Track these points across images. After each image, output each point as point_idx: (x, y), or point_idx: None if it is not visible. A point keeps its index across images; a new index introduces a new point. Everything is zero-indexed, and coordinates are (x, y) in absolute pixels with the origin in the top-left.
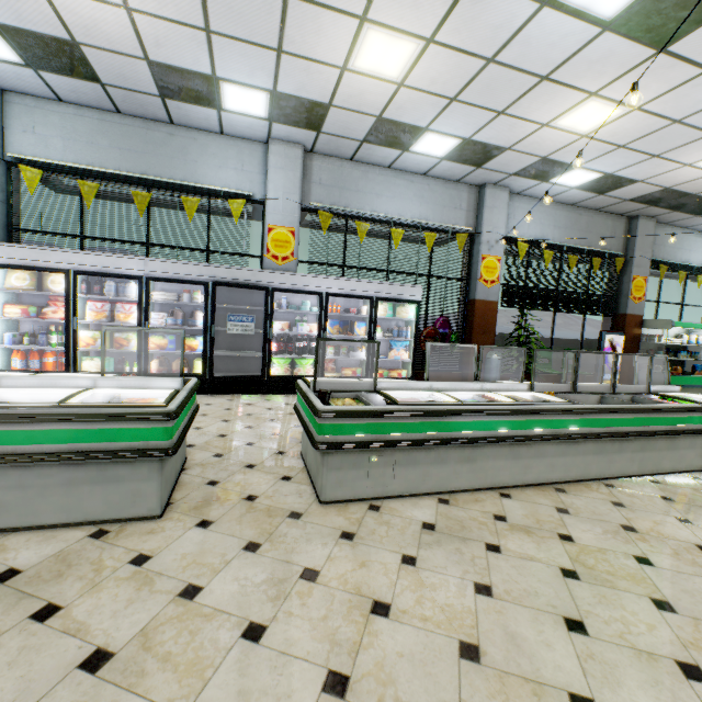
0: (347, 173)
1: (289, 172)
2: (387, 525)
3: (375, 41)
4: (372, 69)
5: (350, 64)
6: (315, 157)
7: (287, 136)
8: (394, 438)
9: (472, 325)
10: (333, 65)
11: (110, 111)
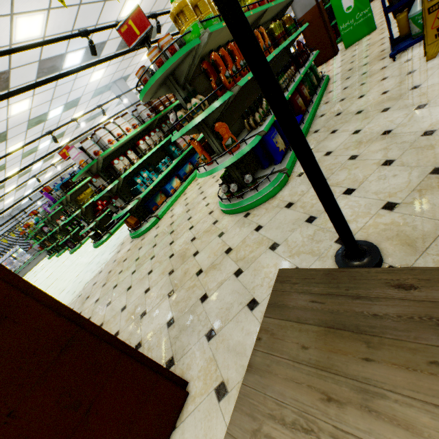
0: None
1: None
2: None
3: None
4: None
5: None
6: None
7: None
8: None
9: None
10: None
11: None
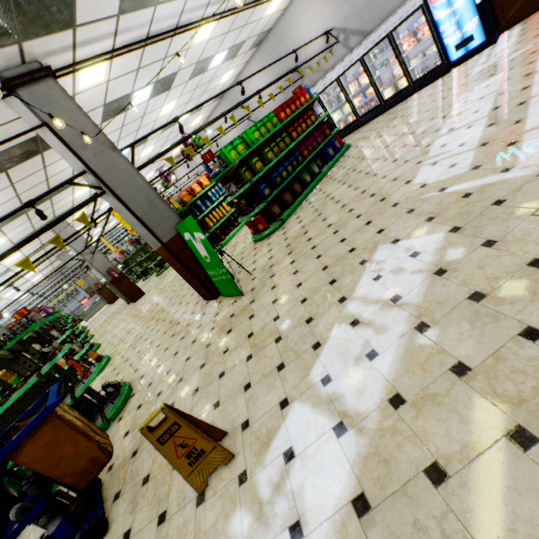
0: None
1: None
2: None
3: None
4: None
5: None
6: None
7: None
8: None
9: None
10: None
11: None
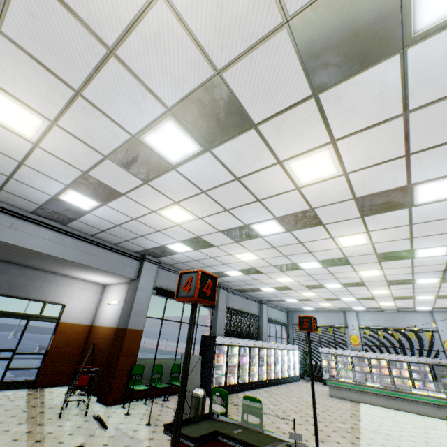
0: None
1: (443, 320)
2: None
3: None
4: None
5: None
6: None
7: (439, 310)
8: None
9: None
10: None
11: (380, 311)
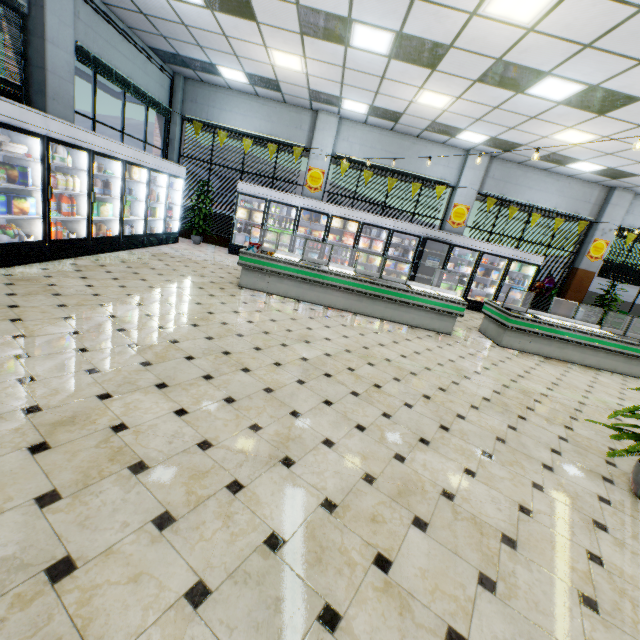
0: (512, 172)
1: (476, 171)
2: (527, 357)
3: (571, 133)
4: (562, 139)
5: (550, 136)
6: (494, 160)
7: (484, 150)
8: (535, 331)
9: (569, 285)
10: (539, 135)
11: (386, 129)
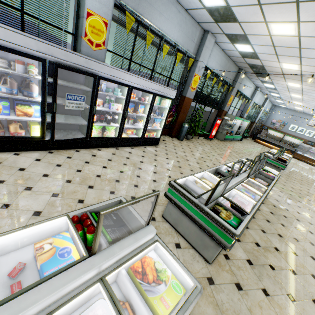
0: None
1: None
2: (241, 269)
3: None
4: None
5: None
6: None
7: None
8: None
9: (181, 109)
10: None
11: None
